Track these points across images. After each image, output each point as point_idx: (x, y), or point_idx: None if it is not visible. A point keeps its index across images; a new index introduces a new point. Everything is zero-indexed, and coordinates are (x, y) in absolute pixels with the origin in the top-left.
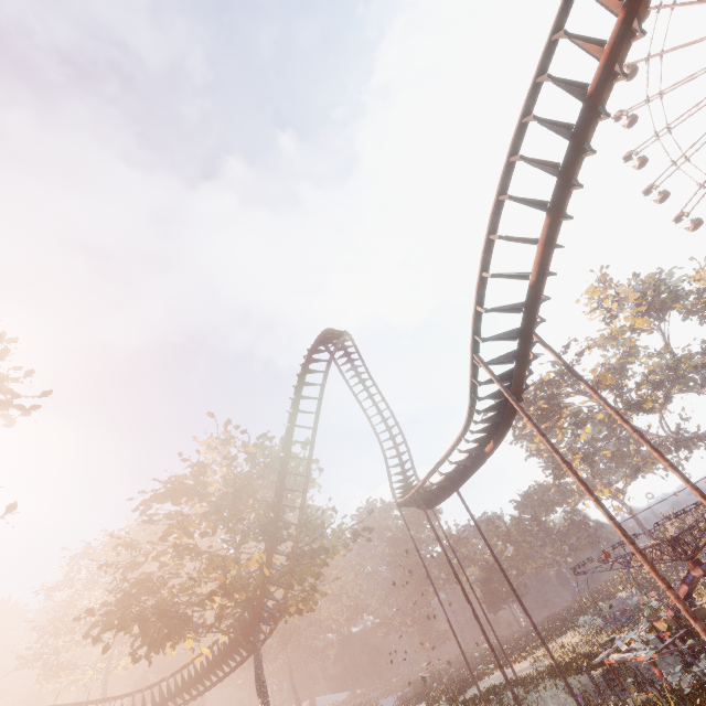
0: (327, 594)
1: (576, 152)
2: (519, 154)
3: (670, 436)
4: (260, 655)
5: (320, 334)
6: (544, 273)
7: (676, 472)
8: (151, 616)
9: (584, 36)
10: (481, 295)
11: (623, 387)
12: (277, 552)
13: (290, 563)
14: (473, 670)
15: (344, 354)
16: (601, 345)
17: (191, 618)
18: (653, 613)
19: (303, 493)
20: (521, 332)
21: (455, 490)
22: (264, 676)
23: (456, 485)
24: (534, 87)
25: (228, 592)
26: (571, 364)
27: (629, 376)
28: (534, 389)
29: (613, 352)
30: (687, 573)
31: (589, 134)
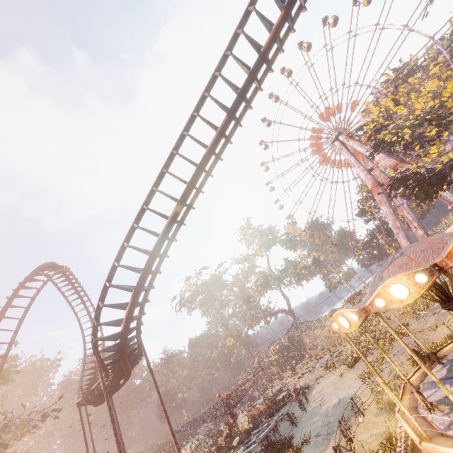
0: None
1: (148, 269)
2: (117, 264)
3: (261, 313)
4: None
5: (32, 272)
6: (128, 325)
7: (173, 438)
8: None
9: (157, 212)
10: (95, 329)
11: (243, 289)
12: None
13: None
14: None
15: (62, 275)
16: (239, 263)
17: None
18: (213, 443)
19: None
20: (119, 349)
21: (103, 402)
22: None
23: (103, 400)
24: (133, 227)
25: None
26: (221, 275)
27: (248, 282)
28: (202, 287)
29: (244, 266)
30: (229, 420)
31: (169, 244)
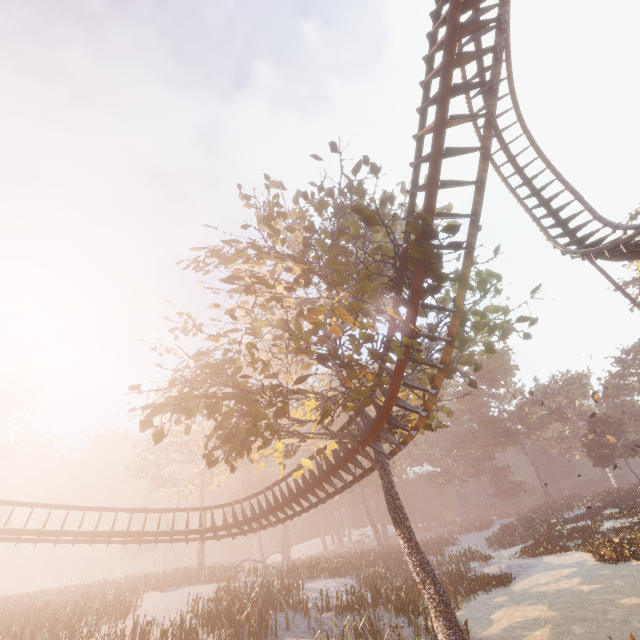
0: (452, 412)
1: None
2: None
3: None
4: (390, 474)
5: None
6: None
7: None
8: (223, 395)
9: None
10: None
11: None
12: (426, 304)
13: (449, 326)
14: (633, 523)
15: None
16: None
17: (285, 407)
18: None
19: (478, 191)
20: None
21: None
22: (400, 502)
23: None
24: None
25: (346, 366)
26: None
27: None
28: None
29: None
30: None
31: None
